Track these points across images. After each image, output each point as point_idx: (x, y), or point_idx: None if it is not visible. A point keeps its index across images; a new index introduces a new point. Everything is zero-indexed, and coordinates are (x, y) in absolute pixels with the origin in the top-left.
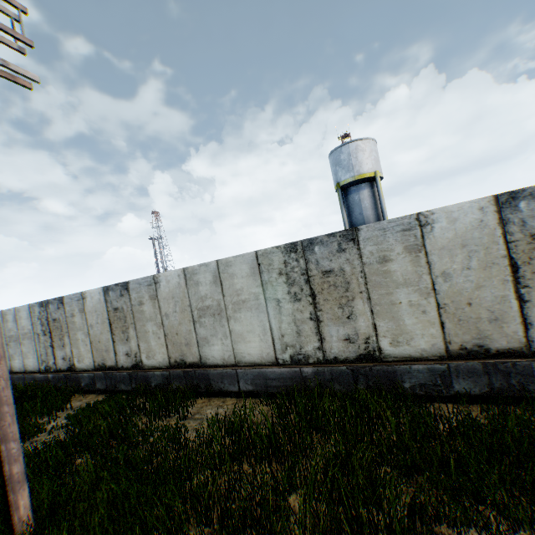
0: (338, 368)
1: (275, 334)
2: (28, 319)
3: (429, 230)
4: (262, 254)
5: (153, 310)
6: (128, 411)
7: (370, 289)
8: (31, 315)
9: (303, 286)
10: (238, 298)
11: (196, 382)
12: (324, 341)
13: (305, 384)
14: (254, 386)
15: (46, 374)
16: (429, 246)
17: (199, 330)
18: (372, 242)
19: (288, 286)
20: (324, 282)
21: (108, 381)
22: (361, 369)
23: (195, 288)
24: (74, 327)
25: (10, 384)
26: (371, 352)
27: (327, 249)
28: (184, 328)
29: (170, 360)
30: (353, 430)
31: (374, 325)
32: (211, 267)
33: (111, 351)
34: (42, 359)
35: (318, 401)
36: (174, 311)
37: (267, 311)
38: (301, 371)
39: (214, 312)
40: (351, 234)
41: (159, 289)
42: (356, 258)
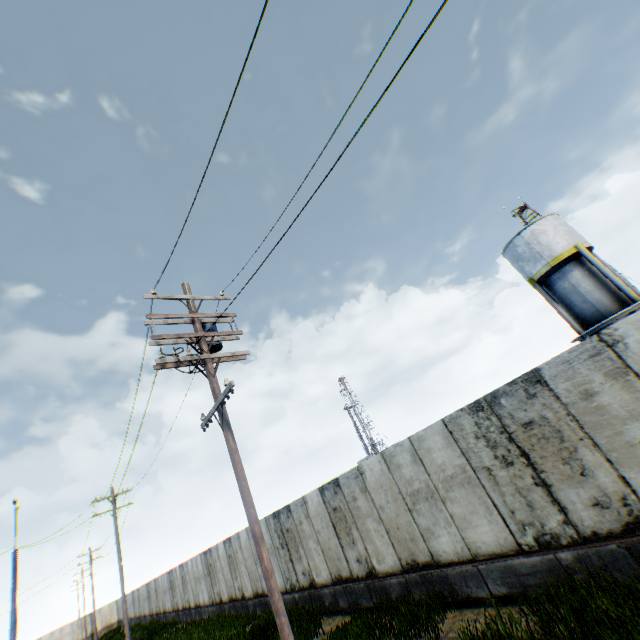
0: (604, 546)
1: (502, 511)
2: (267, 533)
3: (621, 347)
4: (449, 421)
5: (367, 504)
6: (377, 632)
7: (589, 433)
8: (268, 528)
9: (508, 446)
10: (444, 474)
11: (437, 587)
12: (566, 511)
13: (570, 576)
14: (507, 586)
15: (292, 592)
16: (633, 365)
17: (418, 519)
18: (561, 379)
19: (491, 449)
20: (530, 437)
21: (348, 596)
22: (637, 544)
23: (398, 472)
24: (304, 534)
25: (280, 595)
26: (638, 517)
27: (514, 399)
28: (402, 519)
29: (402, 561)
30: (638, 636)
31: (621, 478)
32: (406, 446)
33: (342, 558)
34: (285, 576)
35: (590, 599)
36: (387, 501)
37: (480, 483)
38: (556, 558)
39: (426, 495)
40: (532, 376)
41: (366, 480)
42: (552, 401)
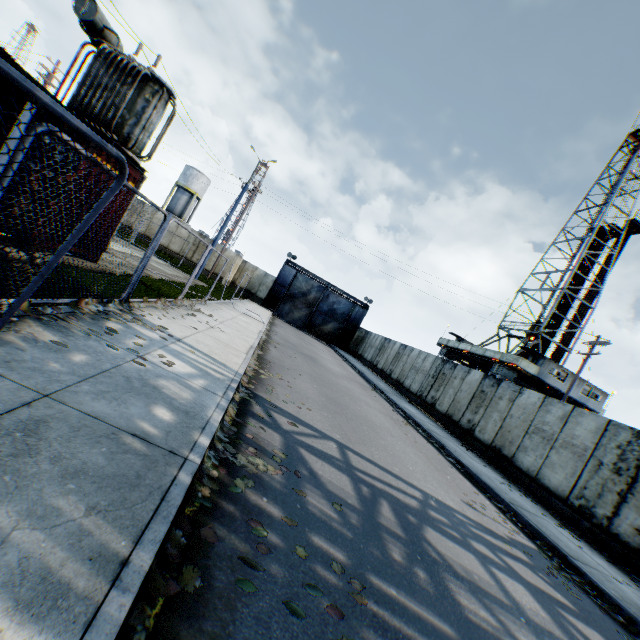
0: None
1: None
2: None
3: None
4: None
5: None
6: None
7: None
8: None
9: None
10: None
11: None
12: None
13: None
14: None
15: None
16: None
17: None
18: None
19: None
20: None
21: None
22: None
23: None
24: None
25: None
26: None
27: None
28: None
29: None
30: None
31: None
32: None
33: None
34: None
35: None
36: None
37: None
38: None
39: None
40: None
41: None
42: None
